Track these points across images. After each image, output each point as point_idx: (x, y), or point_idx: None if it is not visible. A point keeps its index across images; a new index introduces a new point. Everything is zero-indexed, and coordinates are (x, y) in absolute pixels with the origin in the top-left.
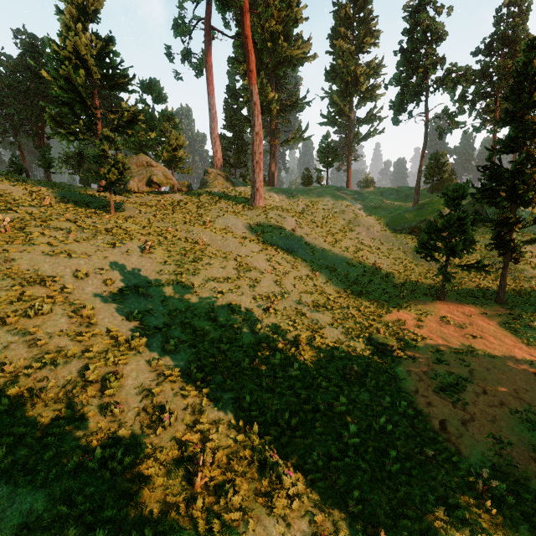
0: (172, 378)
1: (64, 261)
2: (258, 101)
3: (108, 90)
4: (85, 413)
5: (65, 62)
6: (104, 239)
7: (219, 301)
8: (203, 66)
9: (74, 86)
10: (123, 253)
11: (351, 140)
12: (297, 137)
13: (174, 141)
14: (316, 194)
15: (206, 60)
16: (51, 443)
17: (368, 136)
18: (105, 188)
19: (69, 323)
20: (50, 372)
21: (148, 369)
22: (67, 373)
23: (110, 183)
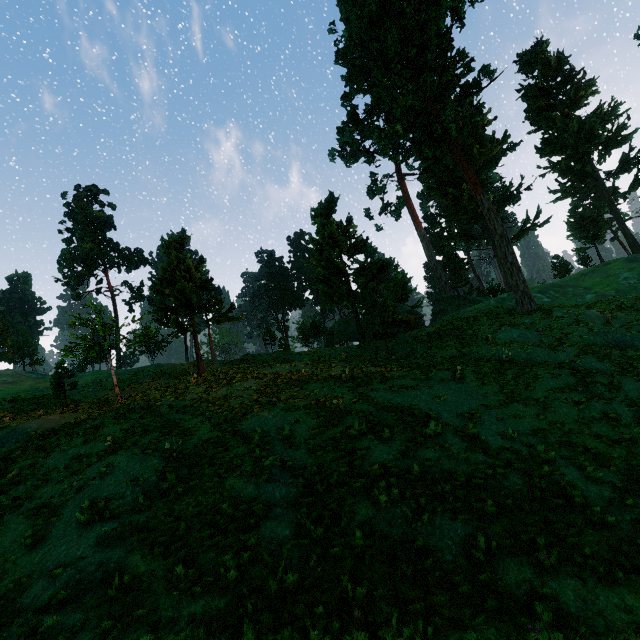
0: (631, 492)
1: (407, 394)
2: (491, 206)
3: (350, 257)
4: (571, 520)
5: (326, 248)
6: (414, 373)
7: (584, 413)
8: (400, 209)
9: (332, 263)
10: (440, 382)
11: (610, 199)
12: (530, 227)
13: (400, 281)
14: (597, 276)
15: (406, 202)
16: (575, 542)
17: (639, 183)
18: (377, 334)
19: (464, 442)
20: (495, 482)
21: (590, 482)
22: (511, 482)
23: (384, 328)
